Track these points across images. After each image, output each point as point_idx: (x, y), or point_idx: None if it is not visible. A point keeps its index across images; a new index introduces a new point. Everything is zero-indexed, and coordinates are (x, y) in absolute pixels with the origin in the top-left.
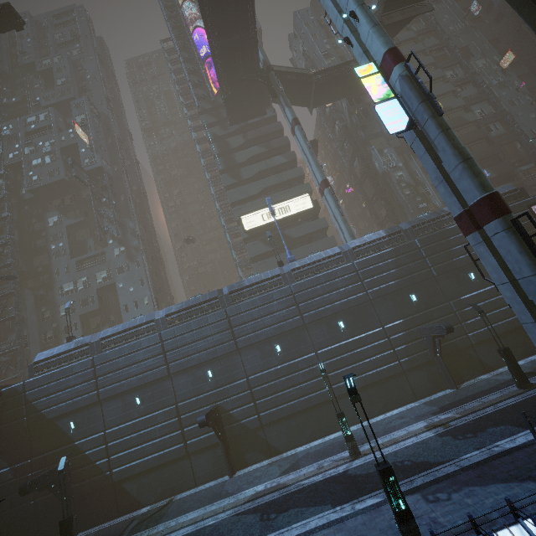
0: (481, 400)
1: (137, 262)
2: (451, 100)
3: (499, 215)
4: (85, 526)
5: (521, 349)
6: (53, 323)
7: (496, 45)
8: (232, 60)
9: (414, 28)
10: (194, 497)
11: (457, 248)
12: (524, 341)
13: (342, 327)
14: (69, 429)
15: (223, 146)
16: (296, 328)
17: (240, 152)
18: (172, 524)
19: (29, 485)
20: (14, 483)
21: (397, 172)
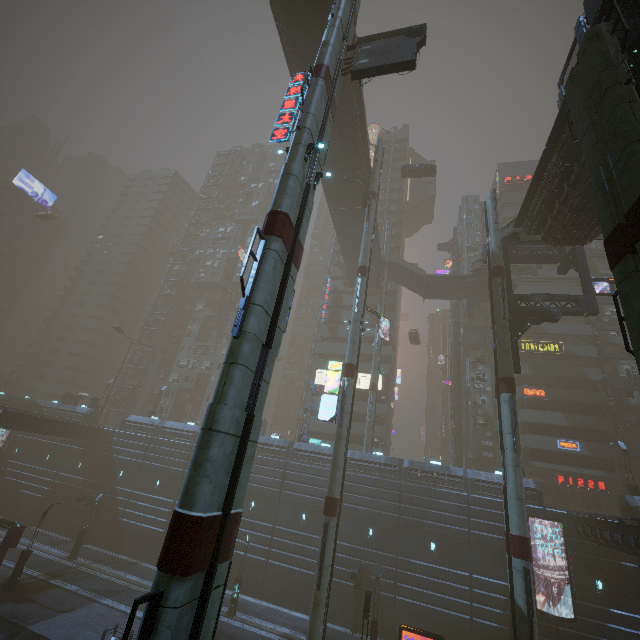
0: None
1: None
2: (581, 345)
3: (325, 513)
4: (95, 543)
5: None
6: (162, 384)
7: None
8: (354, 251)
9: (593, 244)
10: (147, 570)
11: (434, 512)
12: None
13: (303, 518)
14: (119, 475)
15: (337, 300)
16: (273, 497)
17: (347, 312)
18: (123, 575)
19: (82, 498)
20: (80, 489)
21: (481, 394)
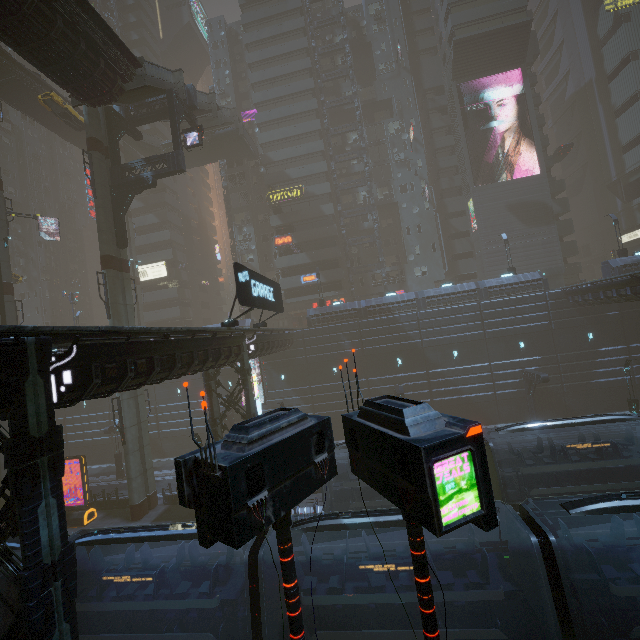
0: (104, 477)
1: (36, 292)
2: (319, 184)
3: None
4: None
5: (190, 449)
6: None
7: (433, 97)
8: (69, 133)
9: (340, 61)
10: None
11: None
12: (194, 444)
13: (85, 405)
14: None
15: None
16: None
17: None
18: None
19: None
20: None
21: (249, 254)
